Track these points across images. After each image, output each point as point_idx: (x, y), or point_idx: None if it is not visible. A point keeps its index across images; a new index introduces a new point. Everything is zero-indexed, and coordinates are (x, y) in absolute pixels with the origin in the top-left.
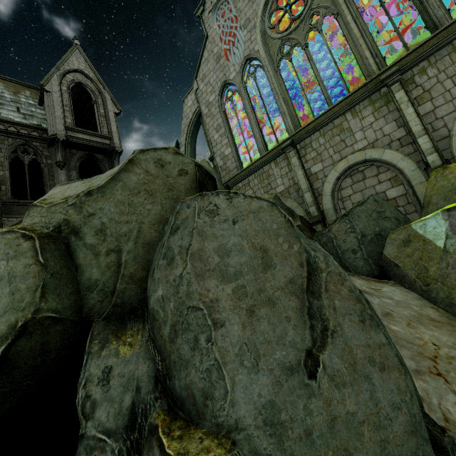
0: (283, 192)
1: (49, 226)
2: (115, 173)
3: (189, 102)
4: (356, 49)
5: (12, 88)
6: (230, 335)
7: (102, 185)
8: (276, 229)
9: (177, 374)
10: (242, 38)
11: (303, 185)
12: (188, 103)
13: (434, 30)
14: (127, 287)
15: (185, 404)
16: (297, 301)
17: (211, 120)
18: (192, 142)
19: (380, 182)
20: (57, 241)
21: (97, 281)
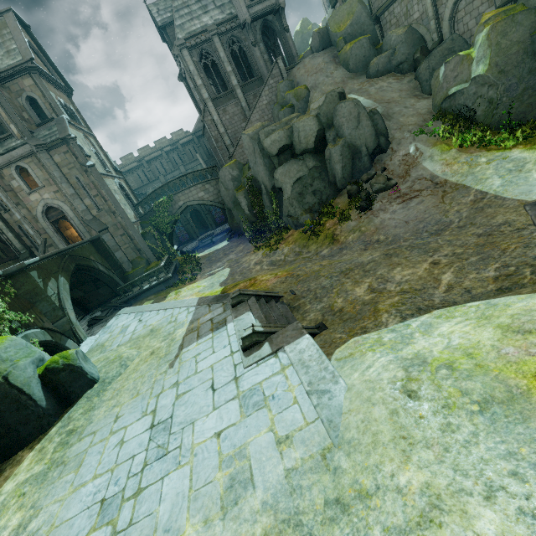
0: (418, 19)
1: (316, 114)
2: (324, 101)
3: None
4: None
5: None
6: (345, 126)
7: (322, 104)
8: (353, 107)
9: (339, 133)
10: None
11: (430, 13)
12: None
13: None
14: (329, 122)
15: (340, 137)
16: (355, 119)
17: None
18: None
19: (482, 3)
20: (317, 117)
21: (324, 122)
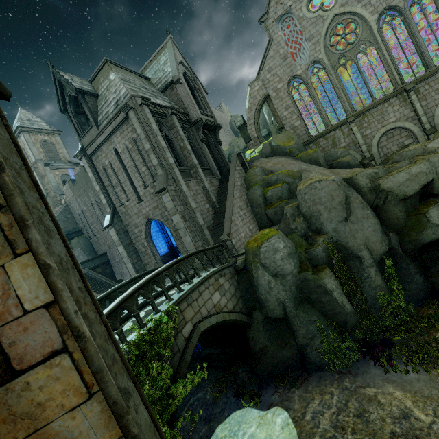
0: (345, 146)
1: None
2: None
3: (256, 87)
4: (388, 69)
5: (138, 79)
6: None
7: None
8: None
9: None
10: (307, 48)
11: (361, 142)
12: (255, 88)
13: (426, 67)
14: None
15: None
16: None
17: (280, 102)
18: (258, 117)
19: (401, 137)
20: None
21: None
